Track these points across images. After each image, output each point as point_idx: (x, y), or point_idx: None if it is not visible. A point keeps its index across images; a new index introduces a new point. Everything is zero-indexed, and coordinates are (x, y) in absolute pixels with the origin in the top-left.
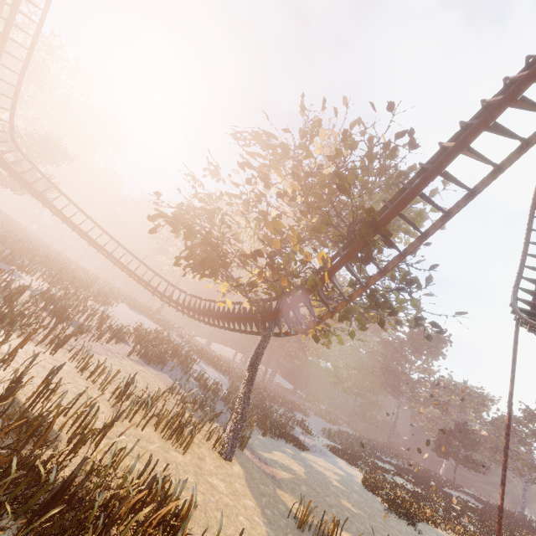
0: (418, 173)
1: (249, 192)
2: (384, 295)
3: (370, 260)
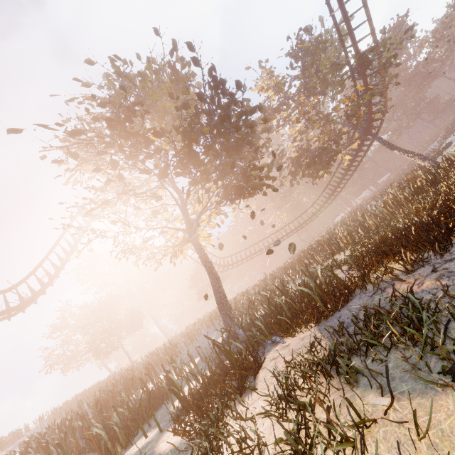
0: (337, 30)
1: (291, 133)
2: (387, 59)
3: (372, 62)
